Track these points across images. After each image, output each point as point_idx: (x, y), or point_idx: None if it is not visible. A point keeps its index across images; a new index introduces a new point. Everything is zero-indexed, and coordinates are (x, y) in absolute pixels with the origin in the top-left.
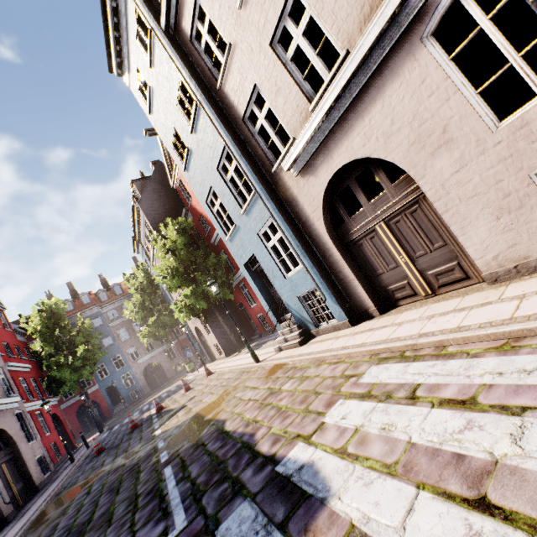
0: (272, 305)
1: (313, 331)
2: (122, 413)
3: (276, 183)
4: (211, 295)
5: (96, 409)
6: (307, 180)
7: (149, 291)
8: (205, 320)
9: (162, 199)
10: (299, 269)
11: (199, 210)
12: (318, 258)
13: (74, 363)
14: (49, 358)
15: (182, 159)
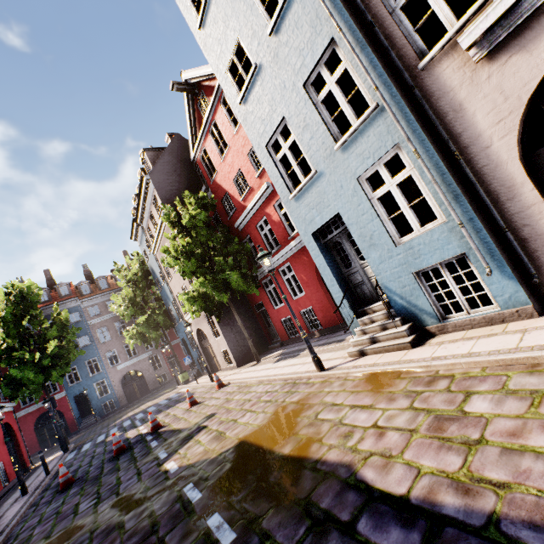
0: (346, 292)
1: (432, 326)
2: (92, 427)
3: (419, 88)
4: (234, 286)
5: (62, 421)
6: (502, 65)
7: (143, 285)
8: (218, 319)
9: (177, 174)
10: (432, 227)
11: (224, 186)
12: (479, 207)
13: (41, 361)
14: (11, 353)
15: (238, 88)
